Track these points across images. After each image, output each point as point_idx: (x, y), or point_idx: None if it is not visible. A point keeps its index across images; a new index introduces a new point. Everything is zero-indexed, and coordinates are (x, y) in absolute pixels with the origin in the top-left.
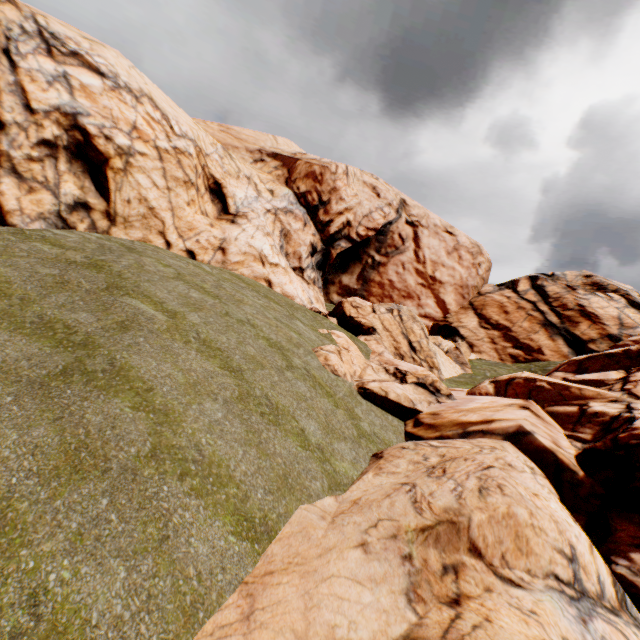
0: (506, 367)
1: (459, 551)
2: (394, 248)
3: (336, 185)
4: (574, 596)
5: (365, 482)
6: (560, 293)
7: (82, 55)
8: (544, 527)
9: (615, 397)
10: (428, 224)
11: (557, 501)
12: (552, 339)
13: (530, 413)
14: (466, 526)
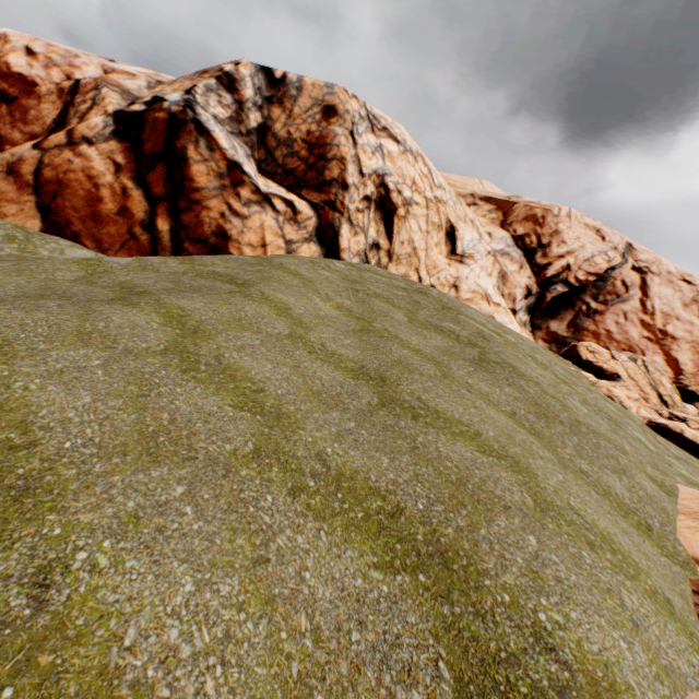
0: None
1: None
2: (614, 295)
3: (558, 228)
4: None
5: None
6: None
7: (388, 129)
8: None
9: None
10: (659, 271)
11: None
12: None
13: None
14: None
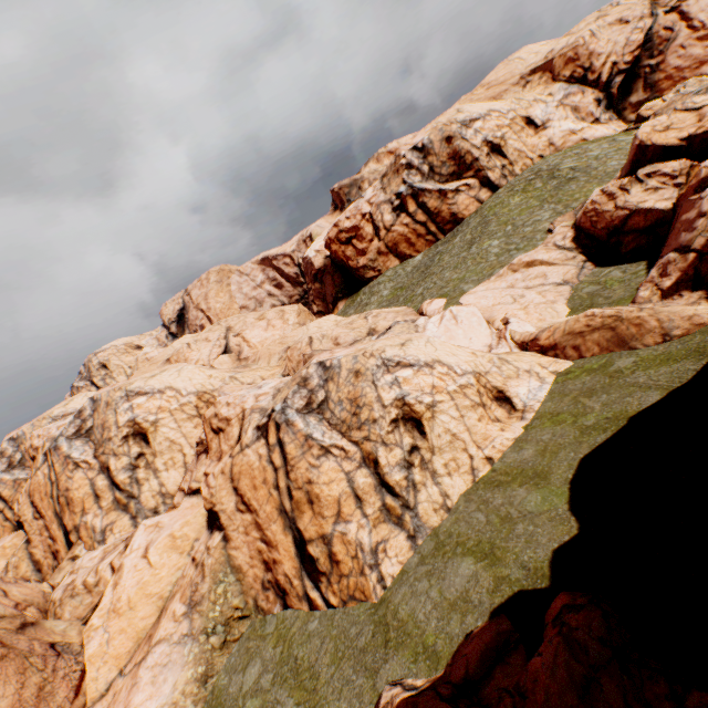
0: None
1: None
2: (664, 43)
3: (589, 51)
4: None
5: None
6: None
7: (471, 119)
8: None
9: None
10: None
11: None
12: None
13: None
14: None
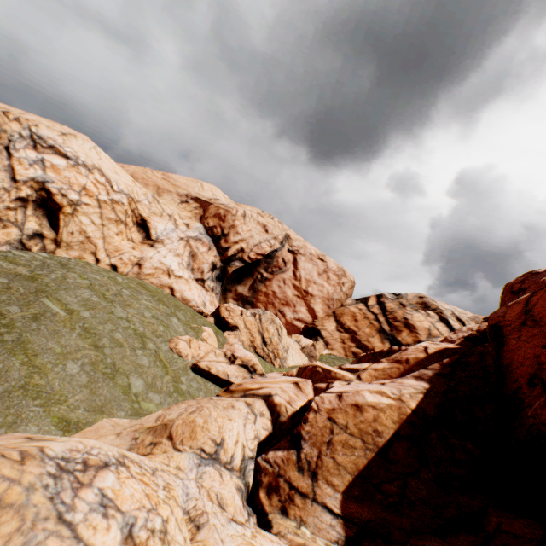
0: (346, 361)
1: (163, 437)
2: (278, 268)
3: (235, 223)
4: (206, 457)
5: (155, 414)
6: (394, 308)
7: (57, 147)
8: (210, 428)
9: (350, 378)
10: (305, 252)
11: (253, 427)
12: (382, 342)
13: (293, 385)
14: (171, 426)
